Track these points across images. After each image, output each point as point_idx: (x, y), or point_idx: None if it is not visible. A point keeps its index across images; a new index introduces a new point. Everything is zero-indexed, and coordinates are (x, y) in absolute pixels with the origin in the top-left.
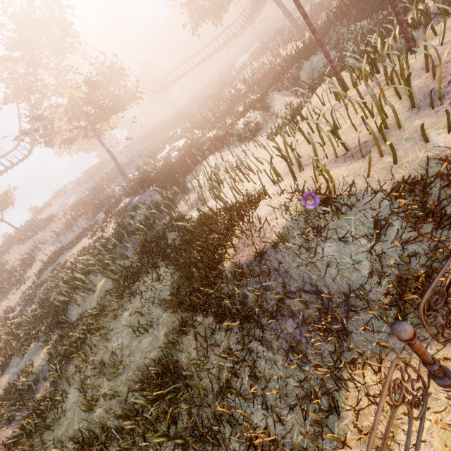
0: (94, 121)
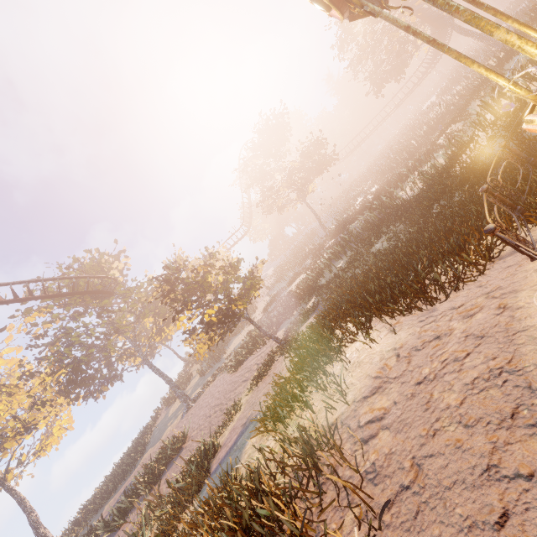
0: (304, 184)
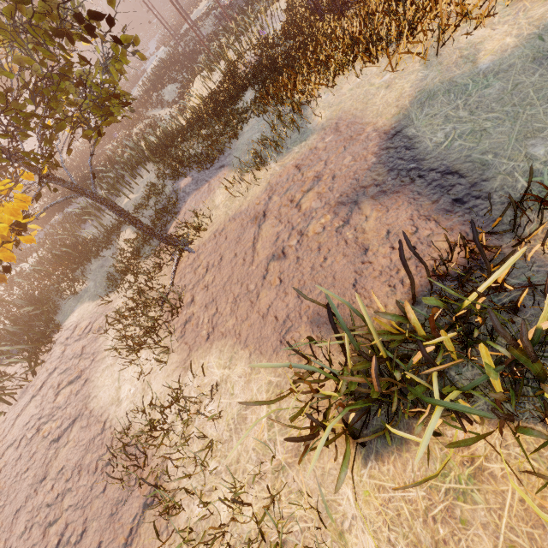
0: None
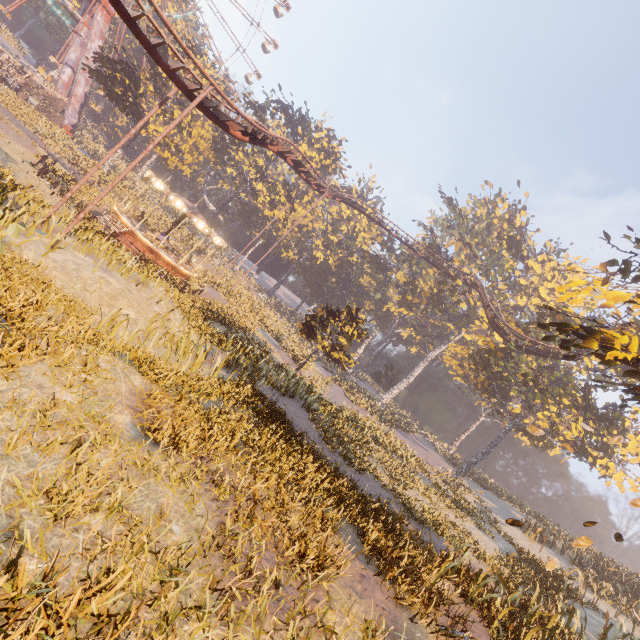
0: None
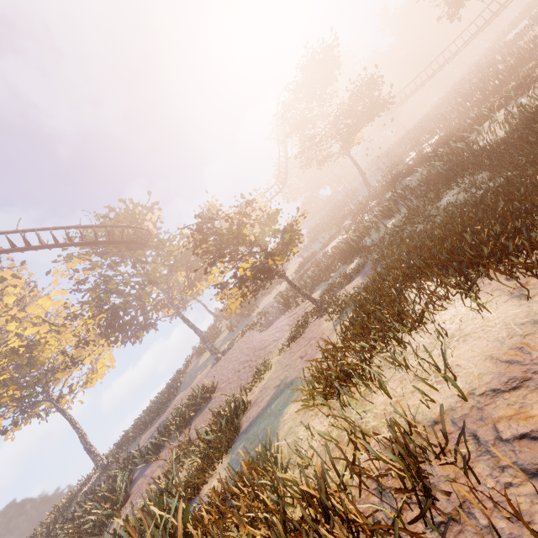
0: (350, 133)
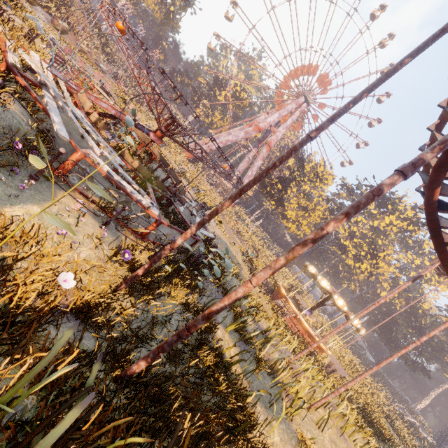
0: None
